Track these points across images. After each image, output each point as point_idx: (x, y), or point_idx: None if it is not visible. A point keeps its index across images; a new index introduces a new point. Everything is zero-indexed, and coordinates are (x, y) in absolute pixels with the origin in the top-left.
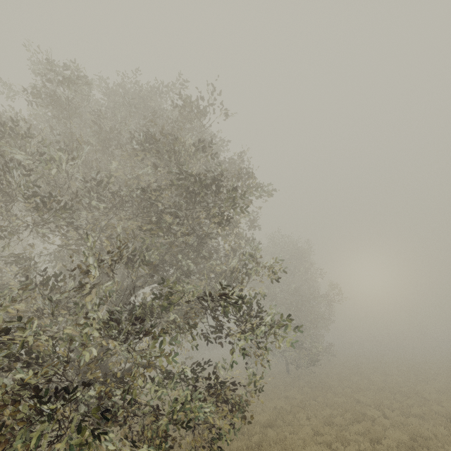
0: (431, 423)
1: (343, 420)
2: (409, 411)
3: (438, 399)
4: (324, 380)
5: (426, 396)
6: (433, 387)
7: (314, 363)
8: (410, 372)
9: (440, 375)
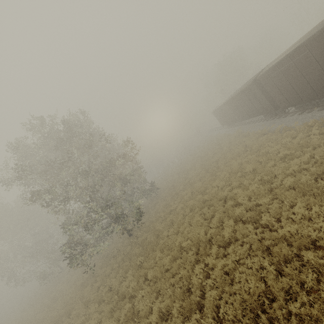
0: (247, 245)
1: (173, 321)
2: (221, 232)
3: (232, 194)
4: (154, 228)
5: (223, 195)
6: (221, 178)
7: (140, 221)
8: (203, 171)
9: (219, 163)
